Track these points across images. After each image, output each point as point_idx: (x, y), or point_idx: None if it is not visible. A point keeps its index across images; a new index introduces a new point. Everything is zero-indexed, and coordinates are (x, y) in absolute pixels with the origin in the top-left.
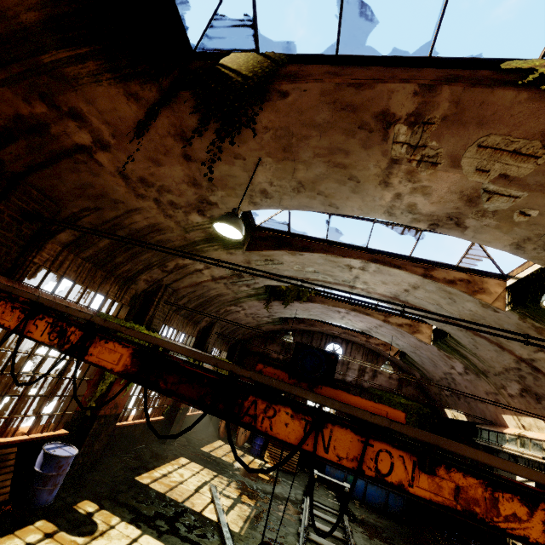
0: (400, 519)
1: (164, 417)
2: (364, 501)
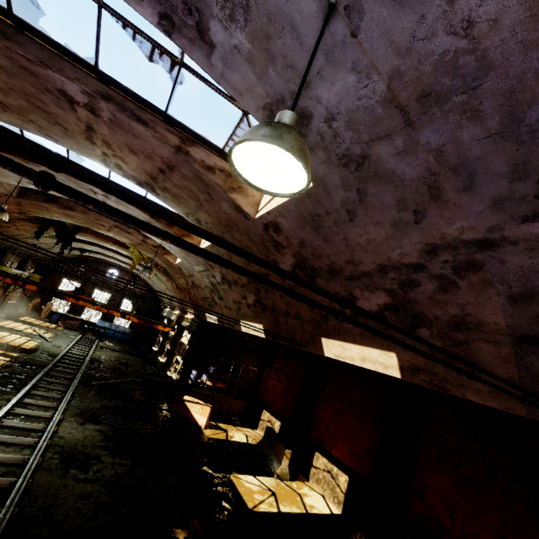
0: (127, 343)
1: None
2: (112, 338)
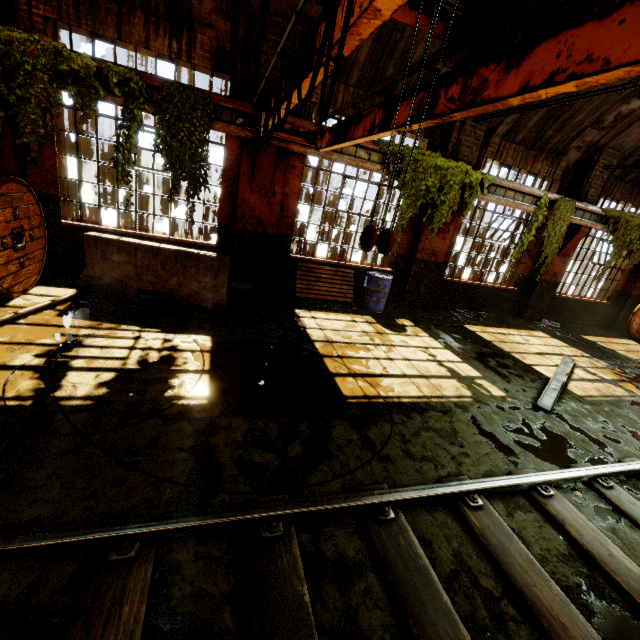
0: None
1: (518, 289)
2: None
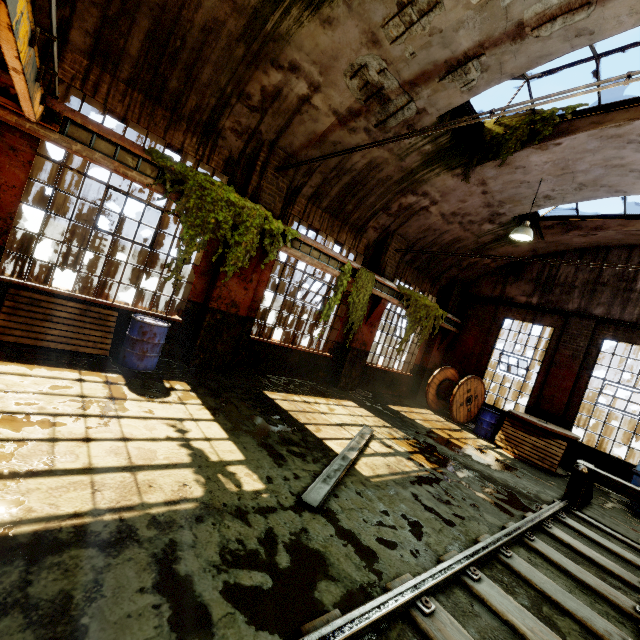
0: None
1: (333, 356)
2: None
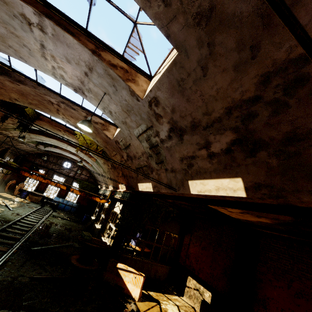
0: (74, 214)
1: None
2: (63, 210)
